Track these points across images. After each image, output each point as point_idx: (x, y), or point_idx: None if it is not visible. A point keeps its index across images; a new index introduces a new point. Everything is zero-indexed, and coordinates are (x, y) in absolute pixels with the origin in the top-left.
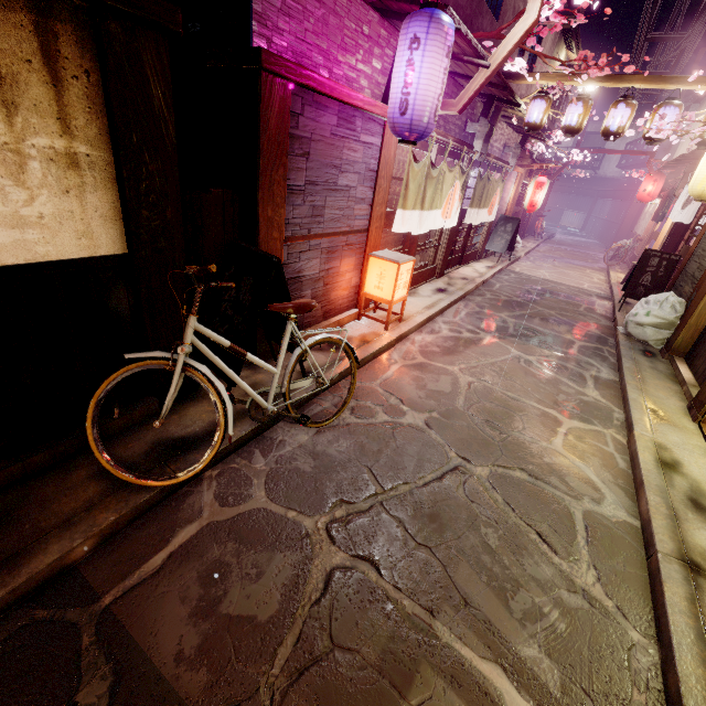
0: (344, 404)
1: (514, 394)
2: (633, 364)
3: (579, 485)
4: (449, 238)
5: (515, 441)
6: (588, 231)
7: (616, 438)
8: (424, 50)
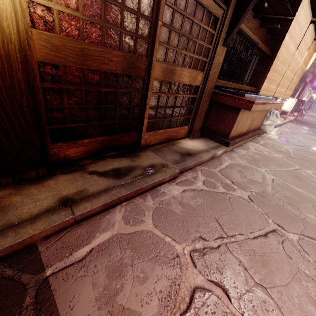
0: (303, 117)
1: None
2: None
3: None
4: None
5: None
6: None
7: None
8: None
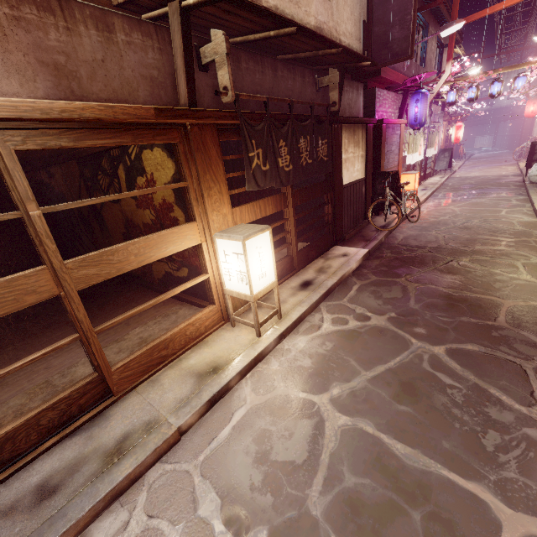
0: (418, 217)
1: (479, 208)
2: (534, 191)
3: (513, 218)
4: (420, 166)
5: (485, 216)
6: (498, 146)
7: (527, 209)
8: (420, 102)
